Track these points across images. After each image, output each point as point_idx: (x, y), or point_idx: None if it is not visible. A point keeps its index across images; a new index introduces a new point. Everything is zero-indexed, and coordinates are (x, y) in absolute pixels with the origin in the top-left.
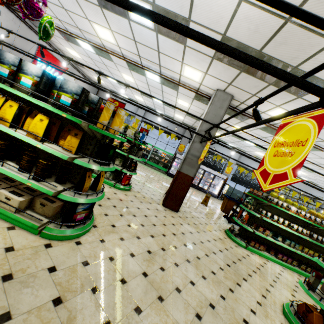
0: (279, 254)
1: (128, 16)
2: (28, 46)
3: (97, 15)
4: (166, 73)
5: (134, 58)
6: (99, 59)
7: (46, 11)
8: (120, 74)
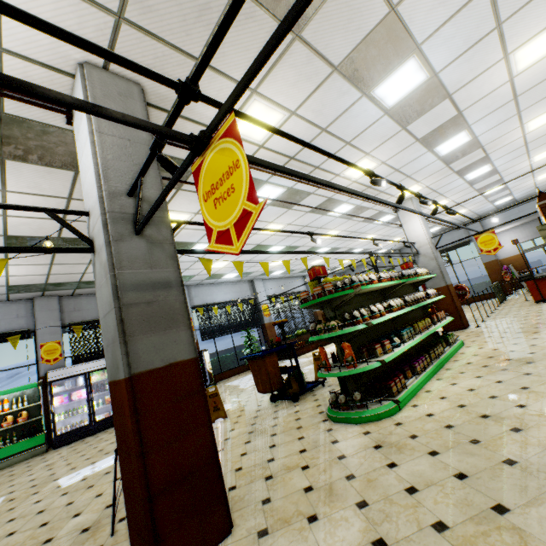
0: (415, 364)
1: None
2: None
3: None
4: None
5: None
6: None
7: None
8: None
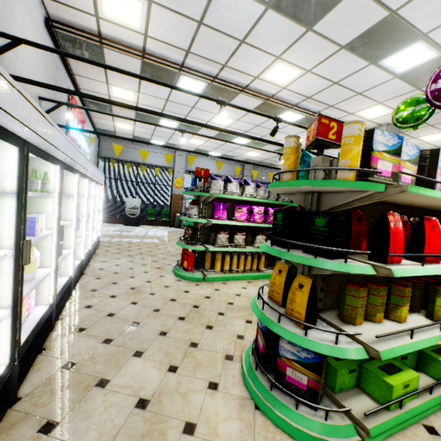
0: None
1: (378, 61)
2: (62, 99)
3: (313, 55)
4: (326, 113)
5: (291, 100)
6: (193, 101)
7: (173, 39)
8: (210, 117)
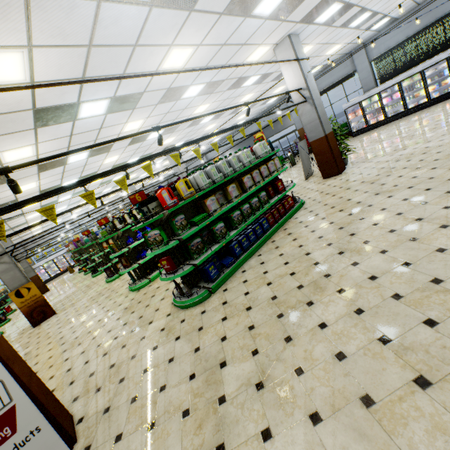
0: None
1: None
2: None
3: None
4: None
5: None
6: None
7: None
8: None
